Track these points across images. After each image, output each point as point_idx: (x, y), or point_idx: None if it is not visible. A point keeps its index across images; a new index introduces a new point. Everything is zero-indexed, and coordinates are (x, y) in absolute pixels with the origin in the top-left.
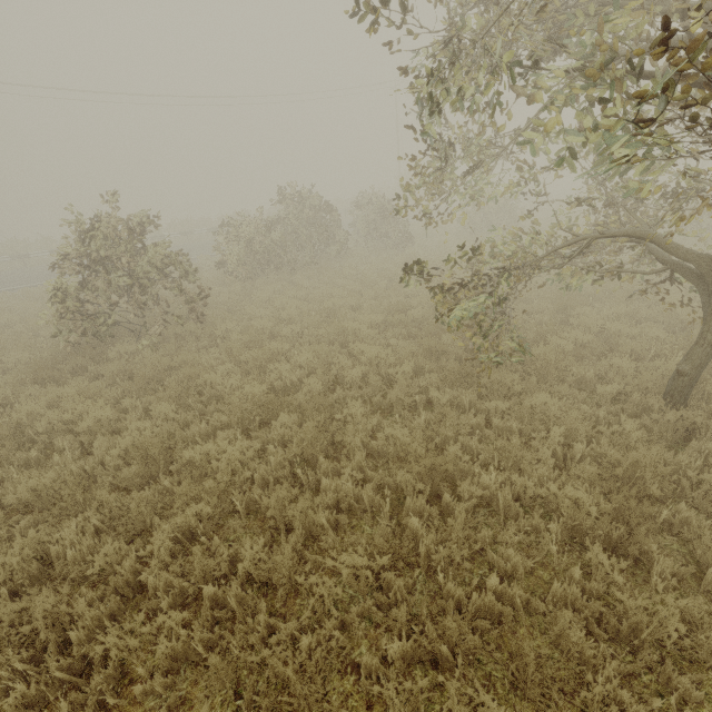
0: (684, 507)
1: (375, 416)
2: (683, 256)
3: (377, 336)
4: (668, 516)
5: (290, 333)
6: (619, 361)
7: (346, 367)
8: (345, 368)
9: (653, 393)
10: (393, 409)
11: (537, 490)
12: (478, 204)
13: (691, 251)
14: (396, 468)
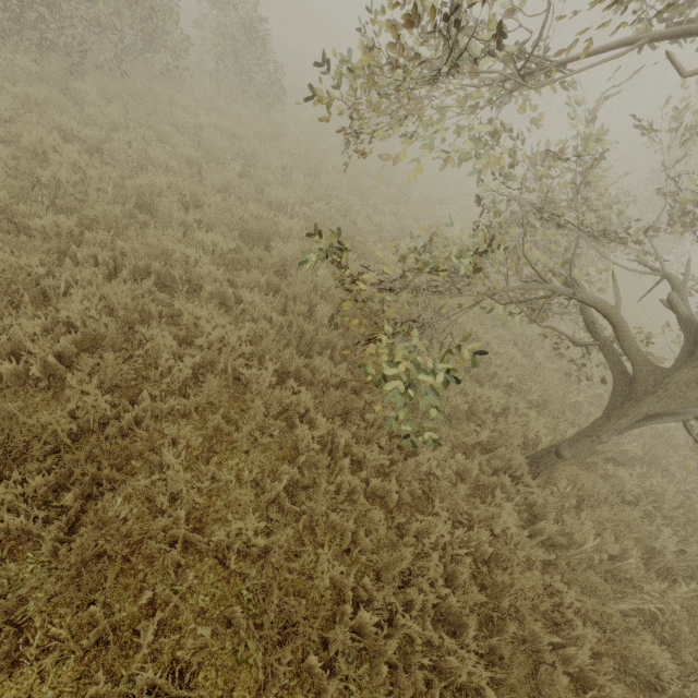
0: (540, 626)
1: (209, 466)
2: (632, 354)
3: (222, 276)
4: (525, 635)
5: (55, 222)
6: (491, 393)
7: (164, 346)
8: (162, 351)
9: (519, 451)
10: (236, 436)
11: (424, 632)
12: (446, 160)
13: (642, 353)
14: (244, 635)
